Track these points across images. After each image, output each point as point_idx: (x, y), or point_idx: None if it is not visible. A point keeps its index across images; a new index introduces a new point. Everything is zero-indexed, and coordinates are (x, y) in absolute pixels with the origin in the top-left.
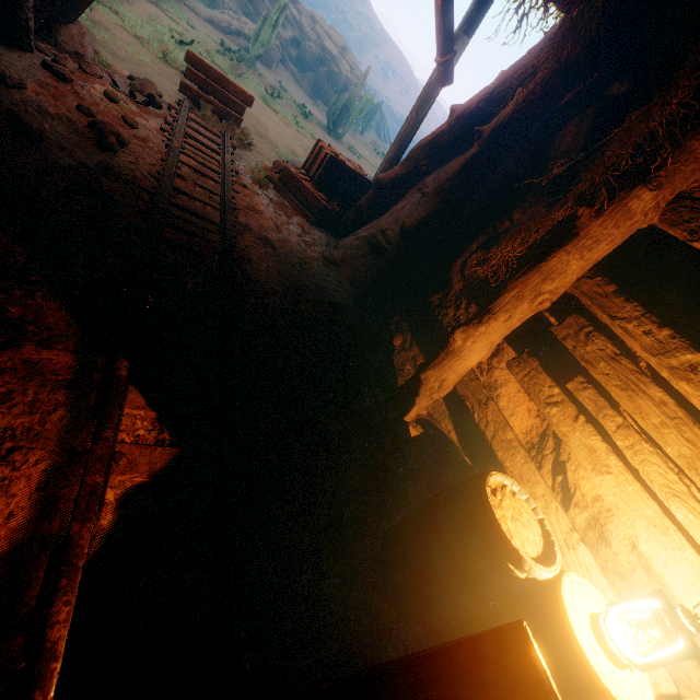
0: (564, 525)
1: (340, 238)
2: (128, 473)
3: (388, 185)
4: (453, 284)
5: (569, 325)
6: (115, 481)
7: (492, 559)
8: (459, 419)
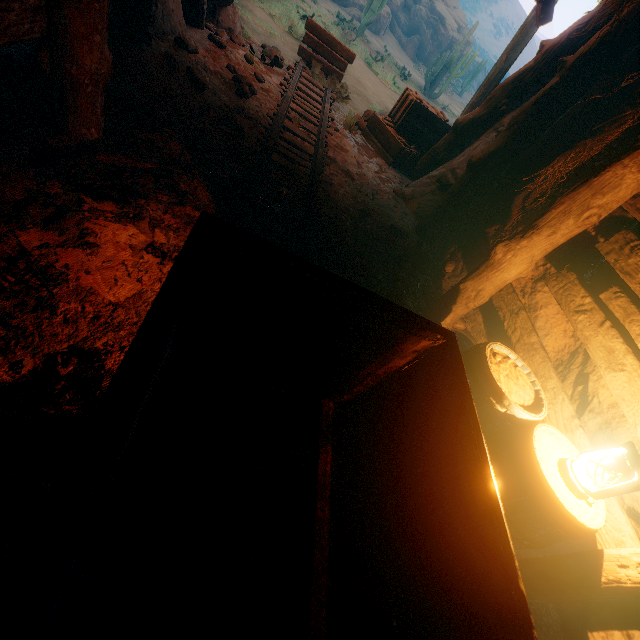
0: (567, 413)
1: (414, 180)
2: None
3: (465, 127)
4: (512, 216)
5: (615, 240)
6: None
7: (478, 394)
8: (495, 338)
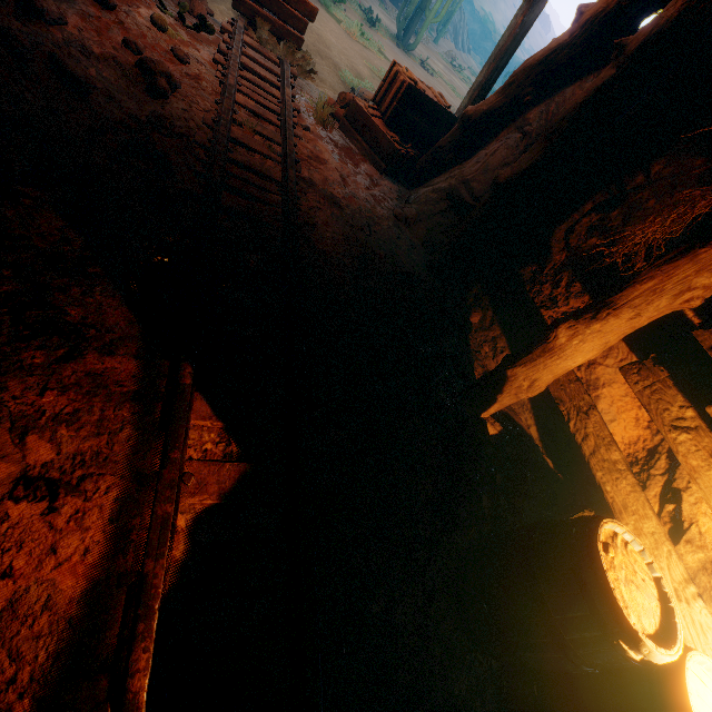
0: (678, 574)
1: (412, 188)
2: (197, 494)
3: (478, 121)
4: (552, 255)
5: None
6: (185, 505)
7: (600, 632)
8: (543, 415)
